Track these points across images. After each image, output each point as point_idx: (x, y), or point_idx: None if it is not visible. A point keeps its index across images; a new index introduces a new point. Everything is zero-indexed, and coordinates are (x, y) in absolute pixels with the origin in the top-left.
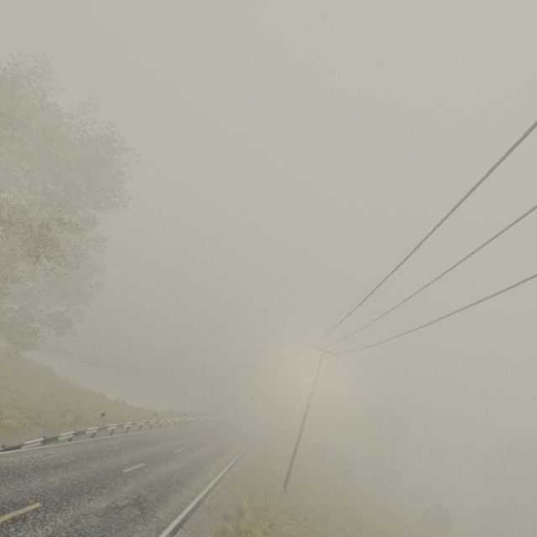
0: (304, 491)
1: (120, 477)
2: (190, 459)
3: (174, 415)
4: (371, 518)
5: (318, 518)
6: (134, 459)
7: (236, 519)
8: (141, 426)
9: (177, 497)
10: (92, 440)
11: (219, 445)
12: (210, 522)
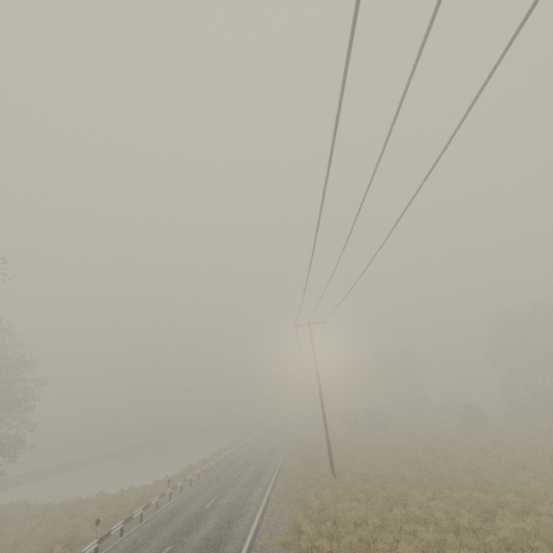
0: (353, 464)
1: None
2: (226, 505)
3: (196, 467)
4: (421, 451)
5: (376, 483)
6: (156, 549)
7: (296, 541)
8: (157, 504)
9: None
10: None
11: (253, 470)
12: None
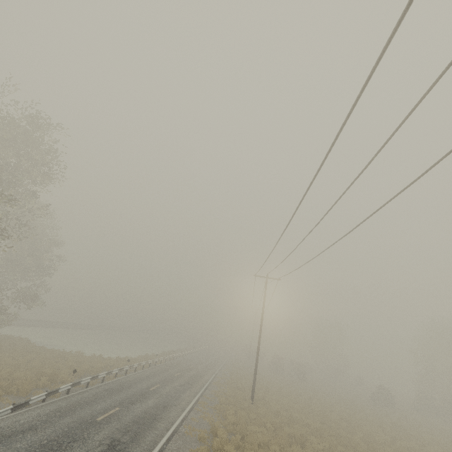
0: (270, 399)
1: (93, 426)
2: (164, 393)
3: (149, 358)
4: (329, 409)
5: (284, 421)
6: (109, 405)
7: (210, 439)
8: (116, 374)
9: (152, 432)
10: (67, 397)
11: (191, 375)
12: (185, 448)
